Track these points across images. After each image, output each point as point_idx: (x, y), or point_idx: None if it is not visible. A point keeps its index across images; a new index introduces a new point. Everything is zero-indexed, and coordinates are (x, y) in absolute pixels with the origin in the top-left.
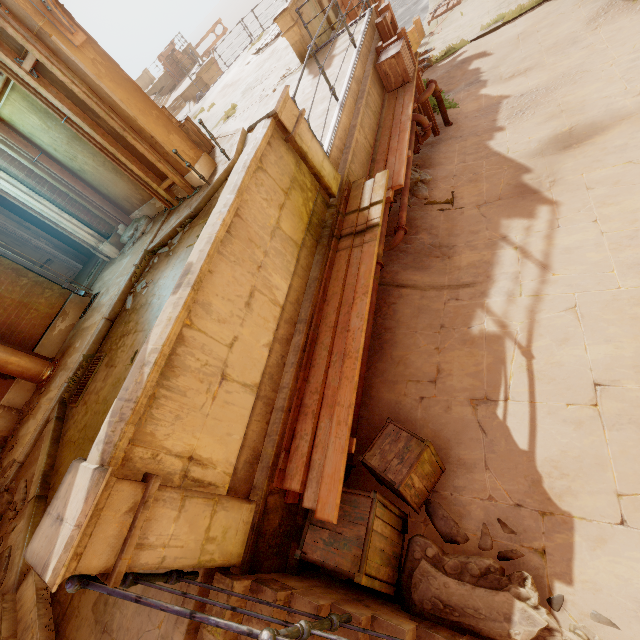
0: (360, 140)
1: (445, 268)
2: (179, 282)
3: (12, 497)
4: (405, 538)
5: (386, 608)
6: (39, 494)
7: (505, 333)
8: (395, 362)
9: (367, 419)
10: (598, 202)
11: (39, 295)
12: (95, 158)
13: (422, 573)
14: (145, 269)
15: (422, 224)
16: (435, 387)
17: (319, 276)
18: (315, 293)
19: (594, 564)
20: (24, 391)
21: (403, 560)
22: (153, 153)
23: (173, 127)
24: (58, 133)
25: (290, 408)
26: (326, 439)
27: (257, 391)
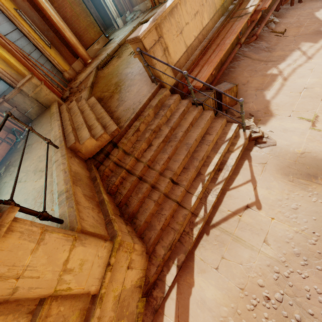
0: None
1: (267, 55)
2: None
3: (78, 89)
4: None
5: None
6: (91, 86)
7: (280, 74)
8: (231, 78)
9: None
10: None
11: (92, 28)
12: None
13: (219, 115)
14: None
15: (265, 38)
16: (244, 86)
17: (219, 27)
18: (215, 32)
19: (274, 122)
20: (79, 66)
21: None
22: None
23: None
24: None
25: (193, 64)
26: (204, 71)
27: (187, 49)
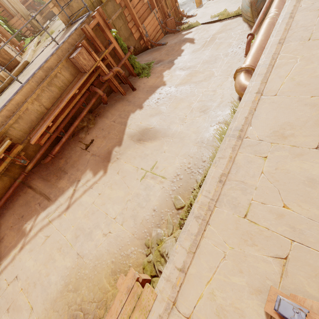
0: (32, 108)
1: (54, 184)
2: None
3: None
4: None
5: None
6: None
7: (27, 234)
8: None
9: None
10: (111, 183)
11: None
12: None
13: None
14: None
15: (68, 153)
16: None
17: None
18: None
19: None
20: None
21: None
22: None
23: None
24: None
25: None
26: None
27: None
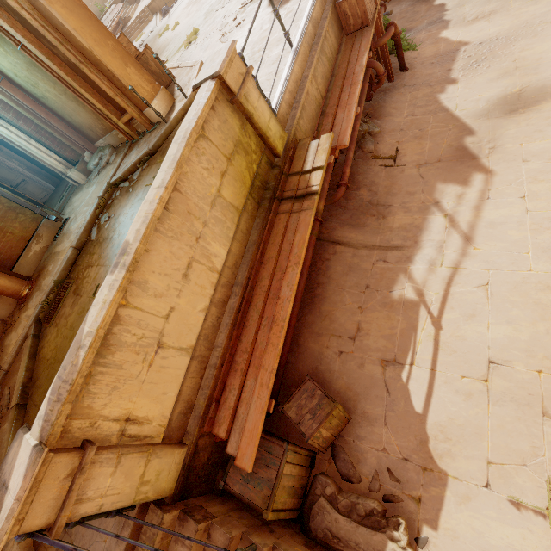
0: (311, 92)
1: (379, 228)
2: (116, 261)
3: None
4: (312, 471)
5: (288, 531)
6: (19, 403)
7: (421, 301)
8: (322, 316)
9: (293, 365)
10: (530, 177)
11: (13, 220)
12: (56, 86)
13: (319, 508)
14: (108, 201)
15: (364, 179)
16: (353, 344)
17: (258, 240)
18: (253, 257)
19: (457, 516)
20: (7, 305)
21: (308, 488)
22: (111, 87)
23: (130, 59)
24: (16, 58)
25: (223, 363)
26: (250, 397)
27: (192, 352)
